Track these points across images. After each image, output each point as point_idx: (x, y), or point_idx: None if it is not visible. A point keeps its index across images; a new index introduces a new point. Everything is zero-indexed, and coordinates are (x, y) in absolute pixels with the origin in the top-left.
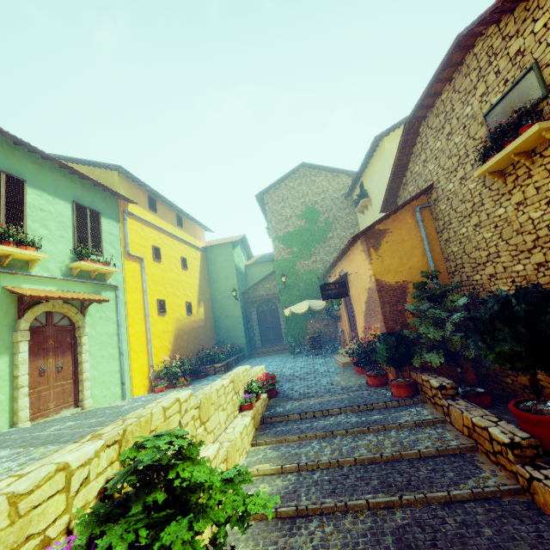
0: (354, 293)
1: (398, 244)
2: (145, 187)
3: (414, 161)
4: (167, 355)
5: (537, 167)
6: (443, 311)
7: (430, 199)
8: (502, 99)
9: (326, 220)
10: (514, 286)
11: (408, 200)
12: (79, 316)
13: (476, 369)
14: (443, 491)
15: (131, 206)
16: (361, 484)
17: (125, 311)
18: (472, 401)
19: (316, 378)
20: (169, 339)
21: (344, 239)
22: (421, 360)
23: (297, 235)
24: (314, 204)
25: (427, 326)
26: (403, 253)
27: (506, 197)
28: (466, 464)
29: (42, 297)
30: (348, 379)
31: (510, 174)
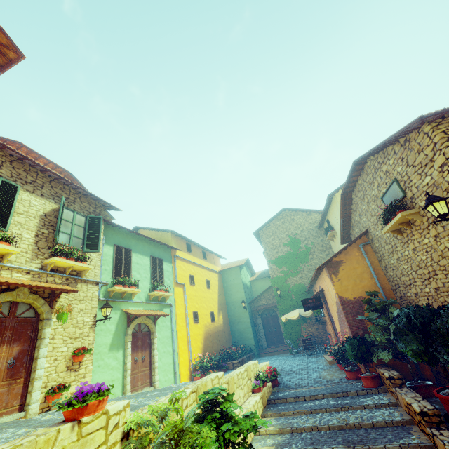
0: (329, 304)
1: (351, 270)
2: (185, 238)
3: (354, 214)
4: (200, 352)
5: (414, 230)
6: (386, 320)
7: (368, 239)
8: (386, 191)
9: (306, 246)
10: (429, 302)
11: (352, 241)
12: (153, 325)
13: (431, 367)
14: (381, 445)
15: (178, 252)
16: (330, 440)
17: (175, 321)
18: (422, 391)
19: (308, 373)
20: (201, 341)
21: (321, 259)
22: (378, 357)
23: (285, 258)
24: (296, 235)
25: (378, 331)
26: (356, 277)
27: (406, 244)
28: (403, 431)
29: (139, 315)
30: (332, 374)
31: (403, 231)
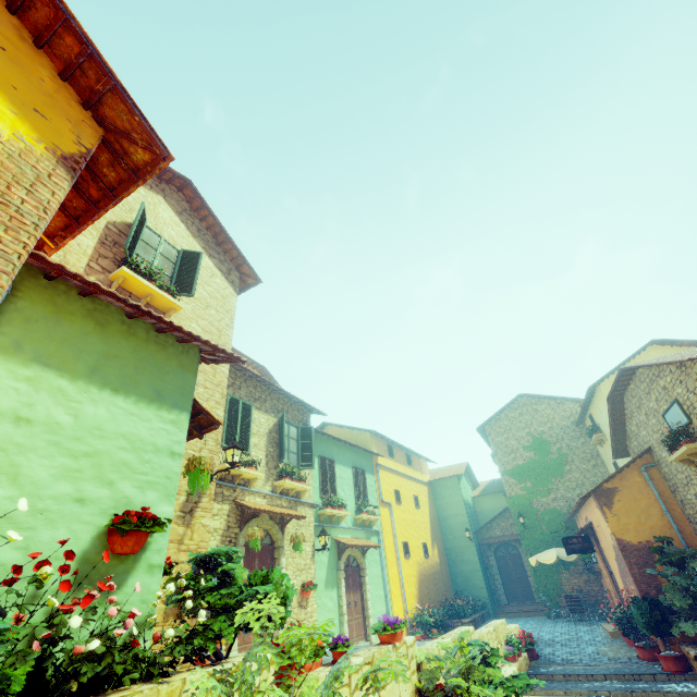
0: (604, 546)
1: (631, 502)
2: (385, 438)
3: (629, 422)
4: (415, 602)
5: None
6: (687, 578)
7: (653, 459)
8: (668, 410)
9: (559, 451)
10: None
11: (628, 463)
12: (362, 559)
13: None
14: None
15: (379, 458)
16: None
17: (384, 554)
18: None
19: (580, 646)
20: (415, 585)
21: (585, 472)
22: (679, 629)
23: (528, 468)
24: (542, 434)
25: (676, 592)
26: (639, 512)
27: None
28: None
29: (353, 545)
30: (616, 650)
31: (696, 462)
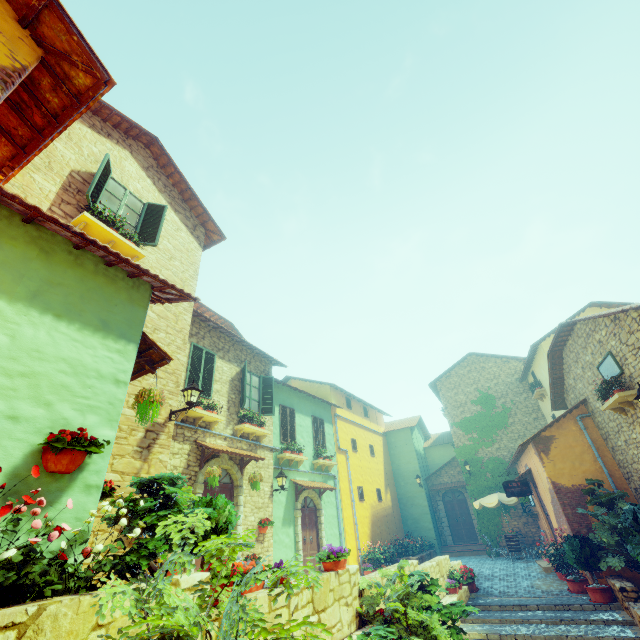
0: (541, 490)
1: (566, 449)
2: (344, 391)
3: (567, 376)
4: (367, 540)
5: (638, 412)
6: (615, 517)
7: (588, 410)
8: (602, 362)
9: (504, 405)
10: None
11: (565, 413)
12: (319, 500)
13: None
14: None
15: (338, 409)
16: None
17: (340, 496)
18: None
19: (516, 580)
20: (368, 525)
21: (527, 424)
22: (607, 564)
23: (475, 420)
24: (488, 390)
25: (605, 530)
26: (573, 458)
27: (632, 426)
28: None
29: (309, 487)
30: (549, 584)
31: (627, 410)
